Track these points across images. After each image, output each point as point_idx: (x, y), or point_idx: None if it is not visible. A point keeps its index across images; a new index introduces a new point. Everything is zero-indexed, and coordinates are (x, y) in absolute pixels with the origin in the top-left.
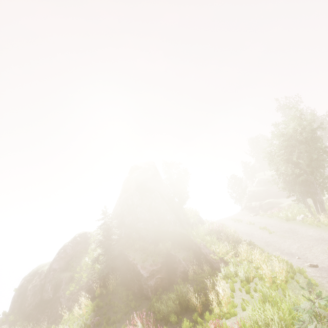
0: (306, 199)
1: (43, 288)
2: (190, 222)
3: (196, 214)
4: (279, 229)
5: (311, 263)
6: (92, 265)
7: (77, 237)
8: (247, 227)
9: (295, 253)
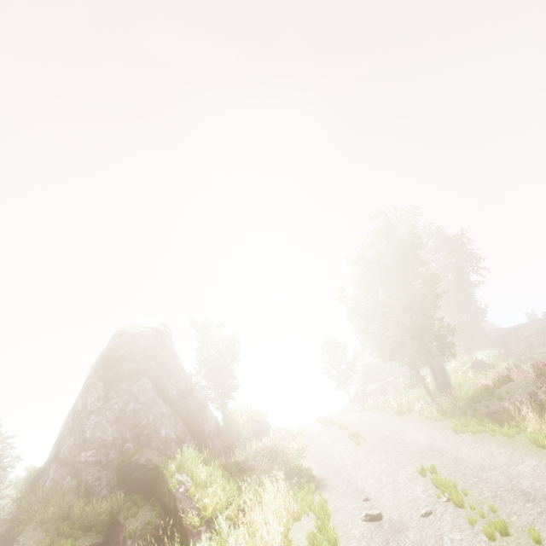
0: (418, 369)
1: None
2: (232, 437)
3: (254, 419)
4: (378, 435)
5: (369, 512)
6: None
7: None
8: (334, 436)
9: (371, 486)
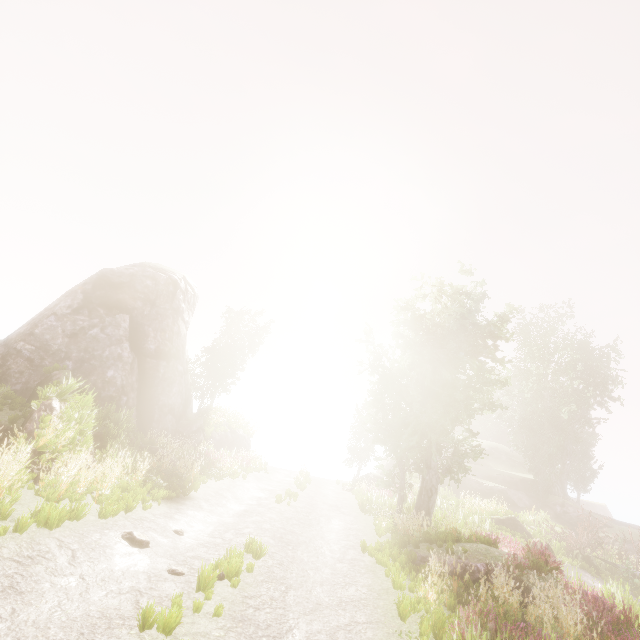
0: (405, 471)
1: None
2: (192, 427)
3: (231, 428)
4: (312, 509)
5: (136, 533)
6: None
7: None
8: (282, 488)
9: (209, 530)
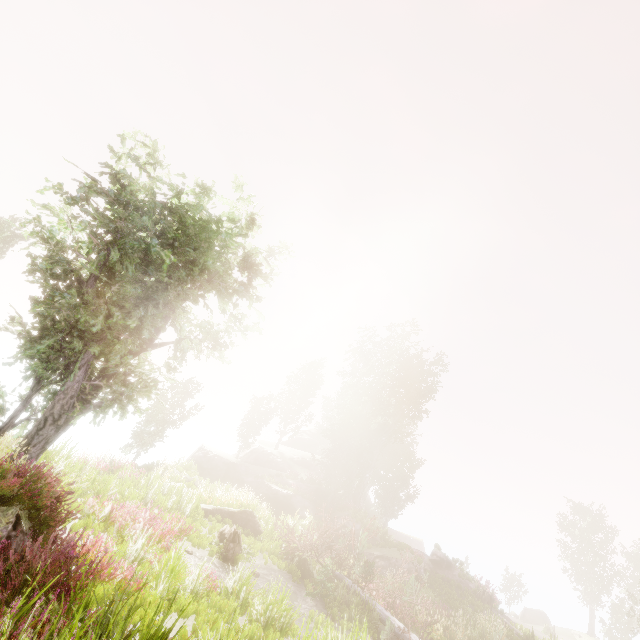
0: (32, 395)
1: None
2: None
3: None
4: None
5: None
6: None
7: None
8: None
9: None
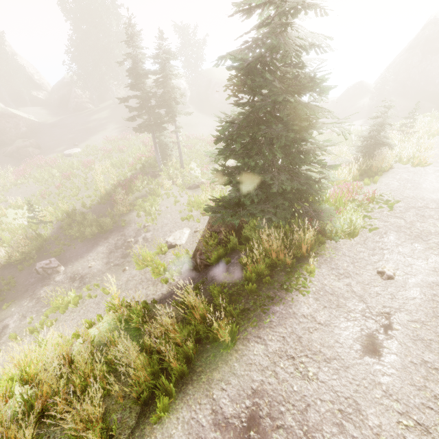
0: None
1: (335, 108)
2: None
3: None
4: None
5: None
6: (369, 100)
7: (356, 84)
8: None
9: None
